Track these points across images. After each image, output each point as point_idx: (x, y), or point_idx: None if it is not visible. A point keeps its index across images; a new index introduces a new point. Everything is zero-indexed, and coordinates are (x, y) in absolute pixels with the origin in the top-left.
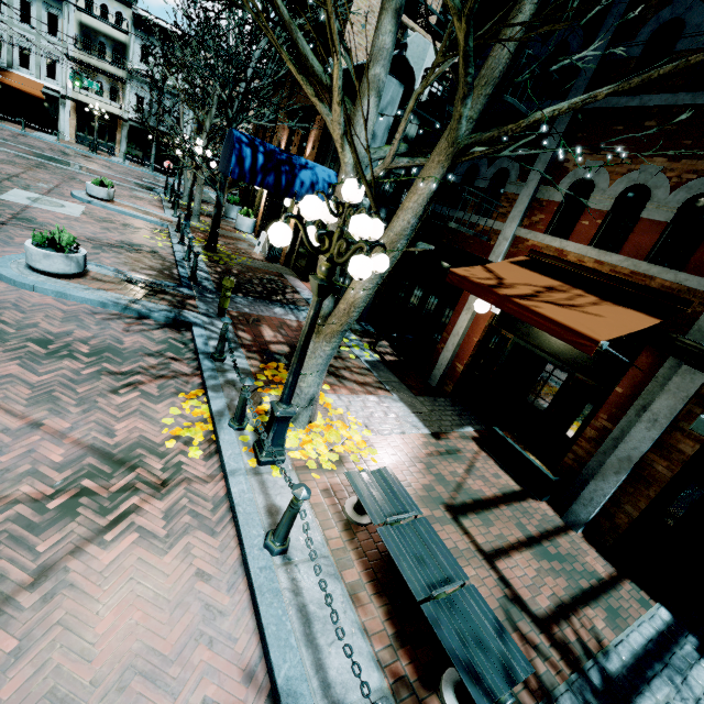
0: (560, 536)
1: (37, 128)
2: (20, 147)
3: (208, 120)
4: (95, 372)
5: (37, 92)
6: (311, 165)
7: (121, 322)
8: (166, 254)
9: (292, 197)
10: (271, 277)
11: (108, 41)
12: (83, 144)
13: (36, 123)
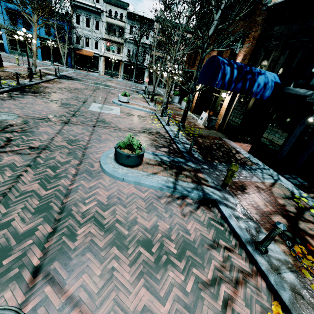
0: None
1: (91, 71)
2: (88, 81)
3: (174, 54)
4: (193, 285)
5: (92, 56)
6: (263, 71)
7: (176, 205)
8: (164, 133)
9: (250, 95)
10: (218, 142)
11: (117, 27)
12: (107, 75)
13: (91, 69)
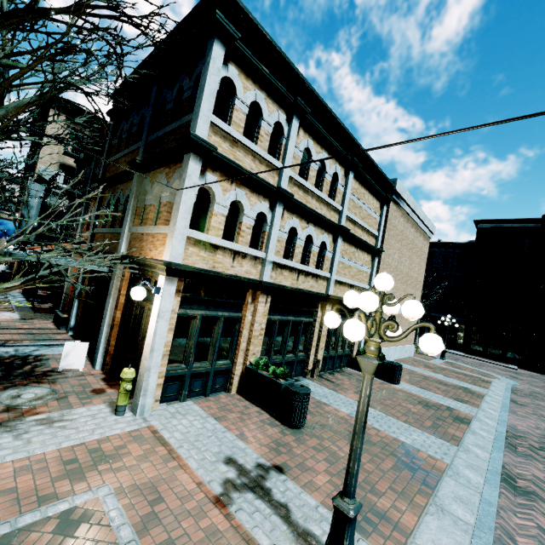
0: (54, 334)
1: None
2: None
3: None
4: None
5: None
6: (6, 223)
7: None
8: None
9: None
10: None
11: None
12: None
13: None
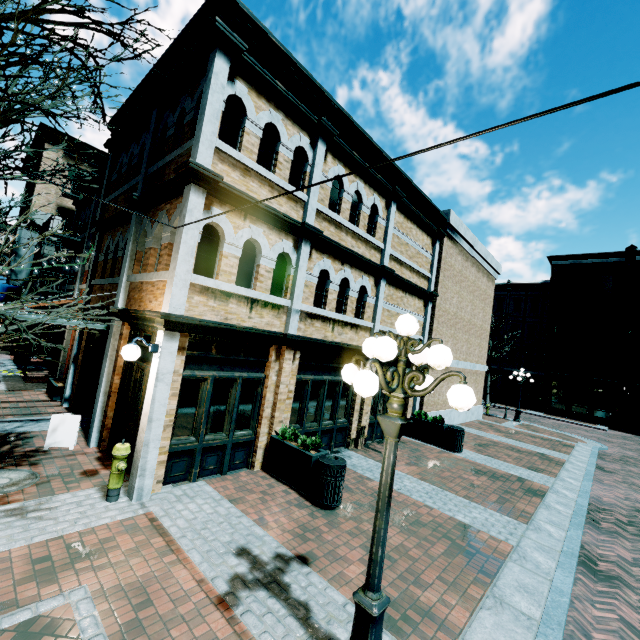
0: (45, 407)
1: None
2: None
3: None
4: None
5: None
6: None
7: None
8: None
9: None
10: None
11: None
12: None
13: None
